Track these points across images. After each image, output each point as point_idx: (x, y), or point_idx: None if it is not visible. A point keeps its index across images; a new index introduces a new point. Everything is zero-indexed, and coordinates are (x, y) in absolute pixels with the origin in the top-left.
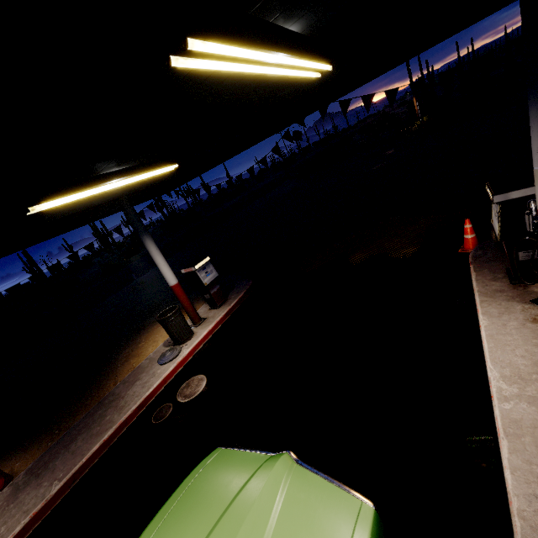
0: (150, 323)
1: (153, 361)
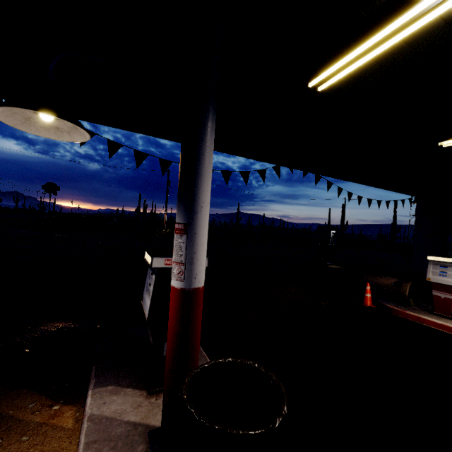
0: None
1: None
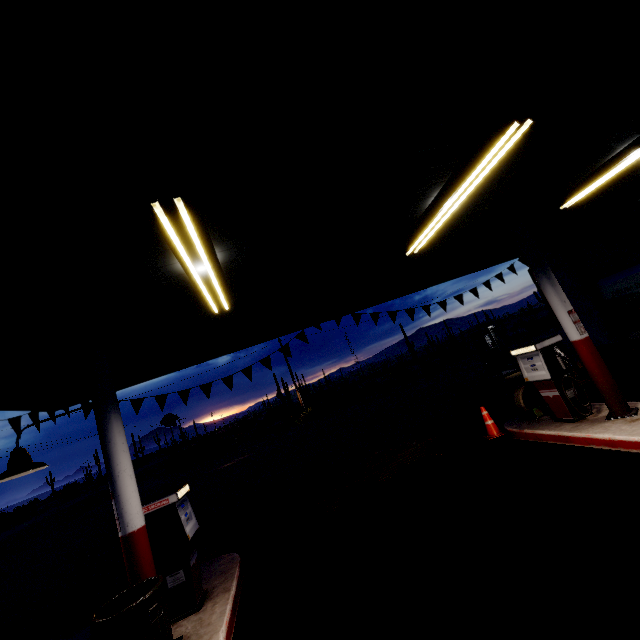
0: None
1: None
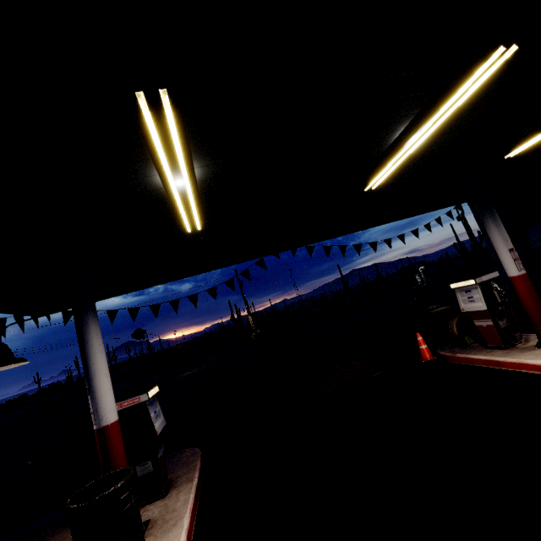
0: None
1: None
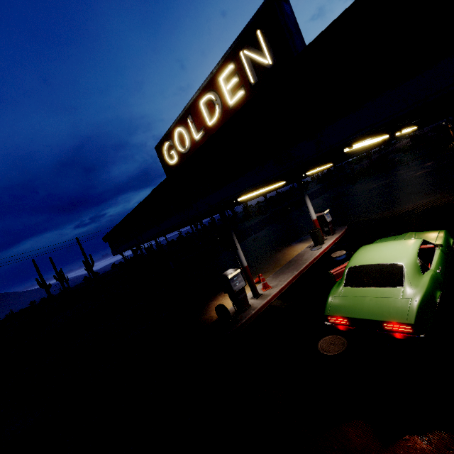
0: (284, 247)
1: (307, 251)
